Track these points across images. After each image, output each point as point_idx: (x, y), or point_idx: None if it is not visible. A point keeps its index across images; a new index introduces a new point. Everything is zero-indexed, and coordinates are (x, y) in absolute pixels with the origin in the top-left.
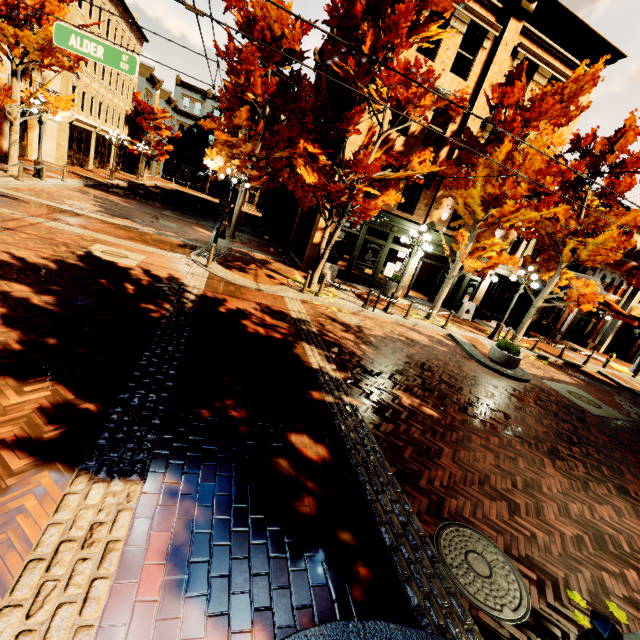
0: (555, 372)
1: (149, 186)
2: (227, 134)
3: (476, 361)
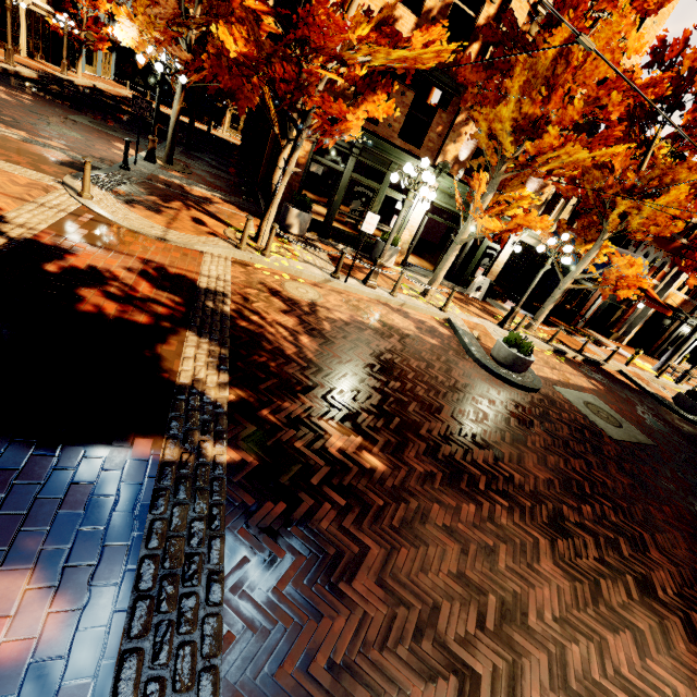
0: (572, 373)
1: (80, 85)
2: None
3: (474, 360)
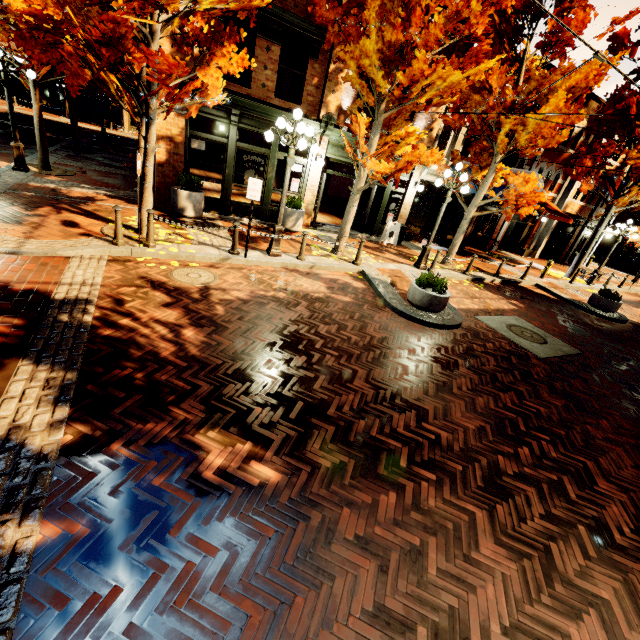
0: (492, 298)
1: None
2: None
3: (391, 309)
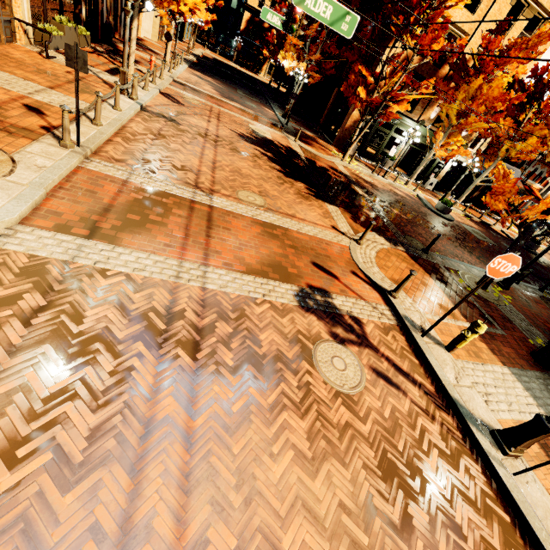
0: (471, 223)
1: (202, 57)
2: (297, 39)
3: (428, 208)
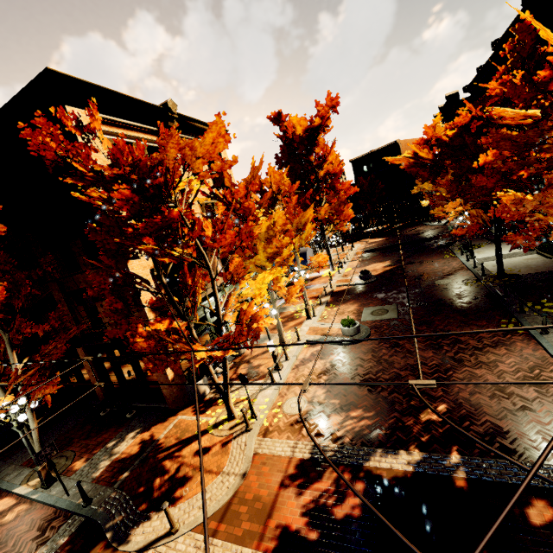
0: (346, 307)
1: None
2: None
3: (349, 345)
